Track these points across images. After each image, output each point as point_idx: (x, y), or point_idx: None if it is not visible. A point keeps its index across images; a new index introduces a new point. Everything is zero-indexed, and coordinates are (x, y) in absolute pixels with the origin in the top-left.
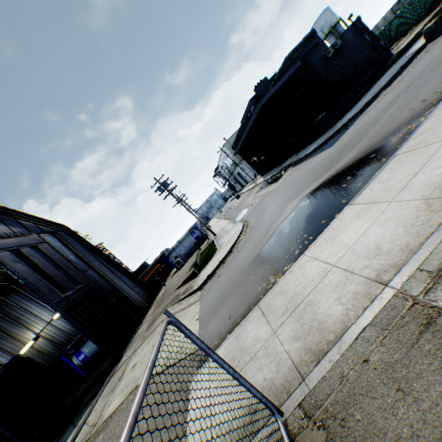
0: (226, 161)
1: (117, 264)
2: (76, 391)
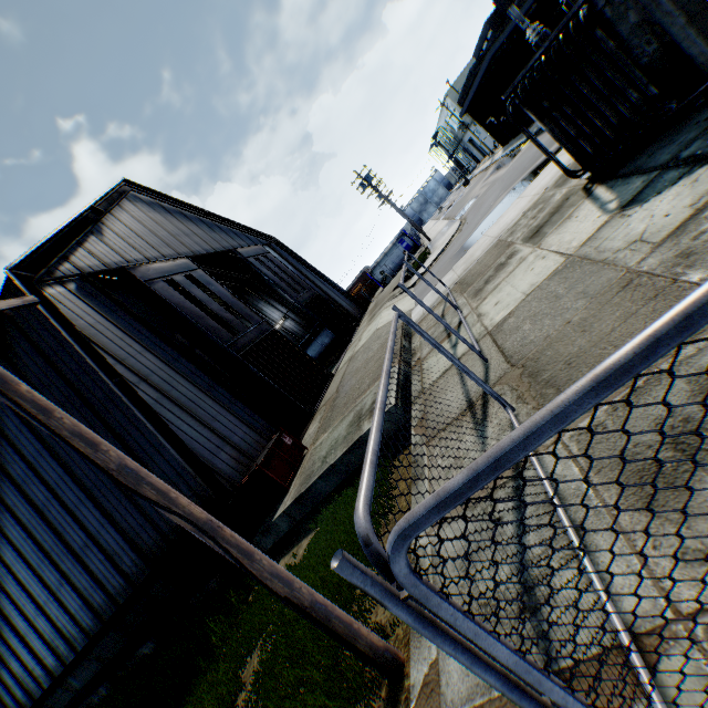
0: (451, 122)
1: (325, 277)
2: None
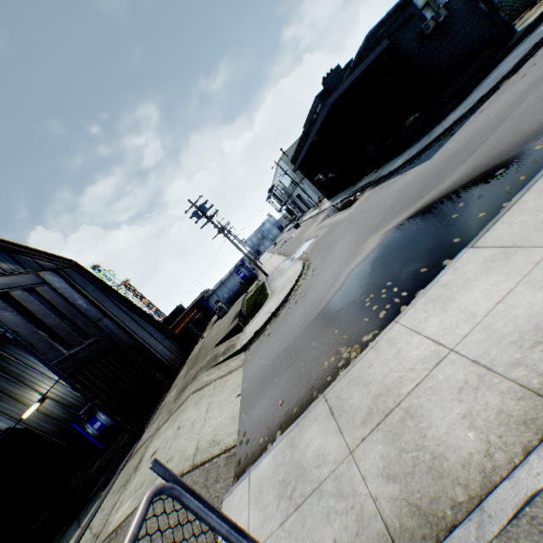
0: (283, 180)
1: (141, 310)
2: (91, 466)
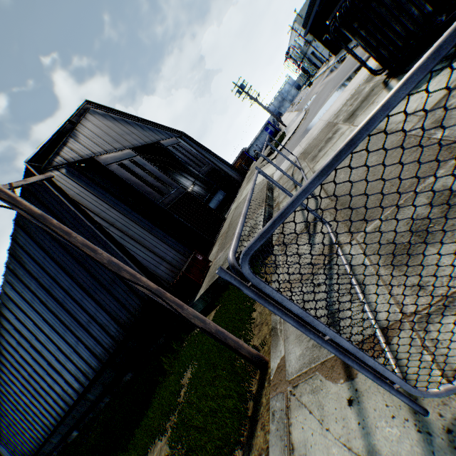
0: (298, 41)
1: (217, 156)
2: None
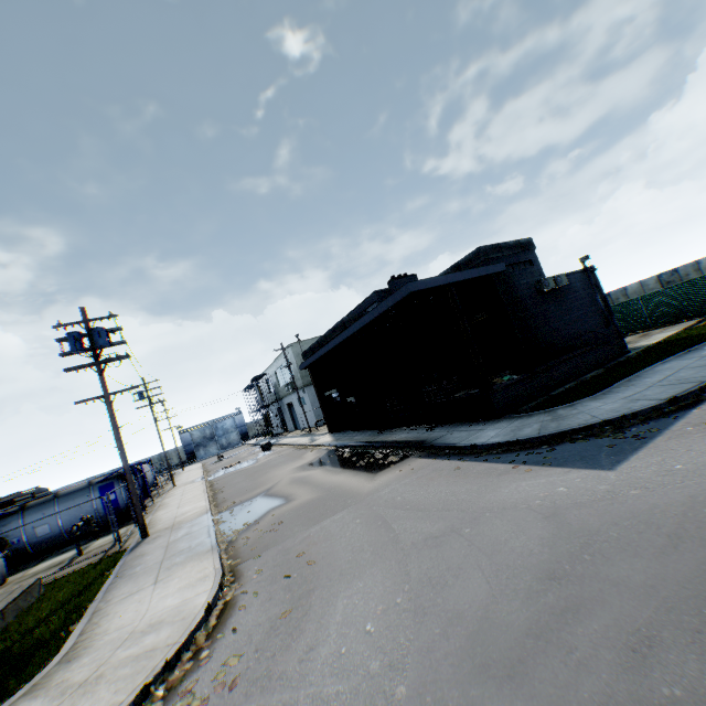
0: (281, 375)
1: None
2: None
